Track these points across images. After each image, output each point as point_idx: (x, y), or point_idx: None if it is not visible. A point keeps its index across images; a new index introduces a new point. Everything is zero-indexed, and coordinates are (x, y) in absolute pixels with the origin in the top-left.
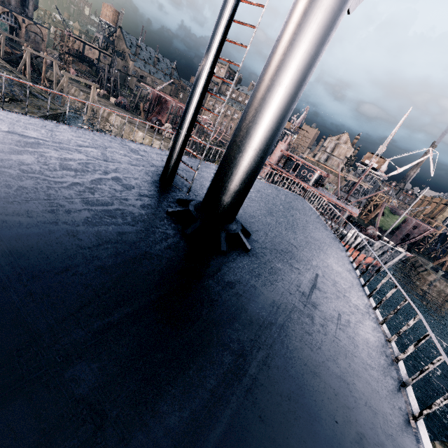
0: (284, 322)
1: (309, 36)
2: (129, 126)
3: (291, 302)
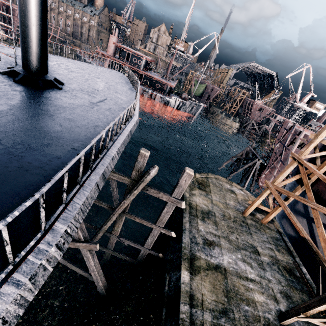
0: (75, 107)
1: None
2: None
3: (82, 104)
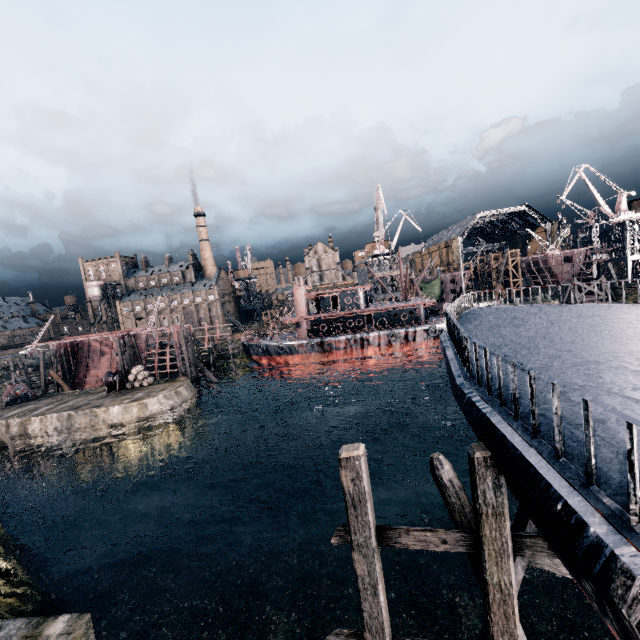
0: None
1: None
2: (83, 413)
3: None
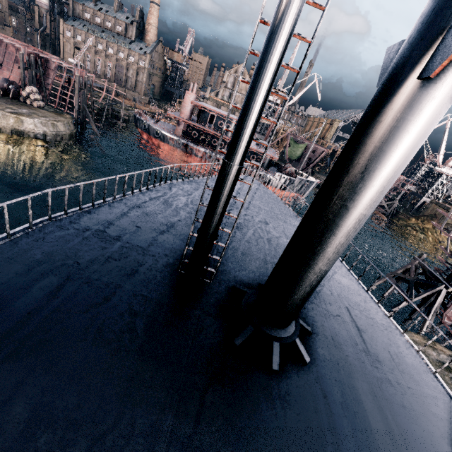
0: (390, 412)
1: (405, 163)
2: None
3: (372, 376)
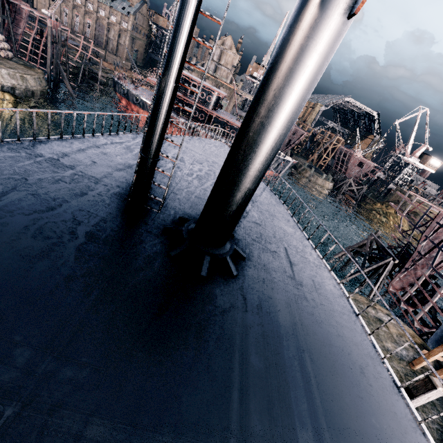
0: (299, 316)
1: (309, 83)
2: None
3: (291, 293)
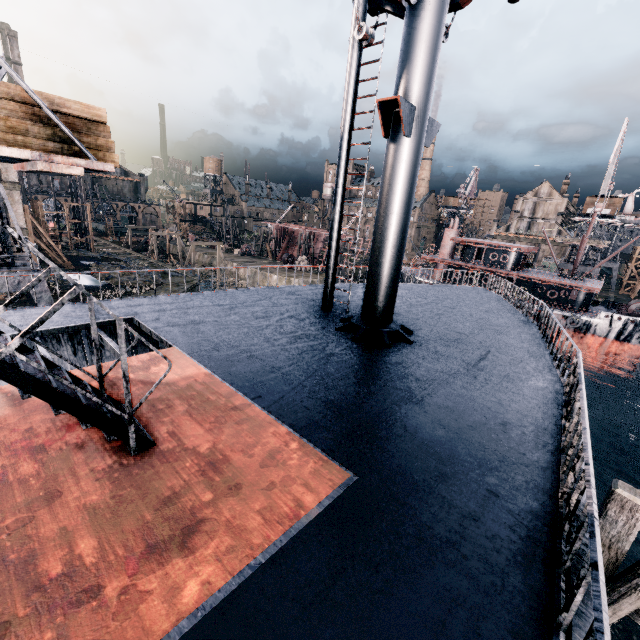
0: (446, 379)
1: (400, 179)
2: (261, 273)
3: (455, 369)
